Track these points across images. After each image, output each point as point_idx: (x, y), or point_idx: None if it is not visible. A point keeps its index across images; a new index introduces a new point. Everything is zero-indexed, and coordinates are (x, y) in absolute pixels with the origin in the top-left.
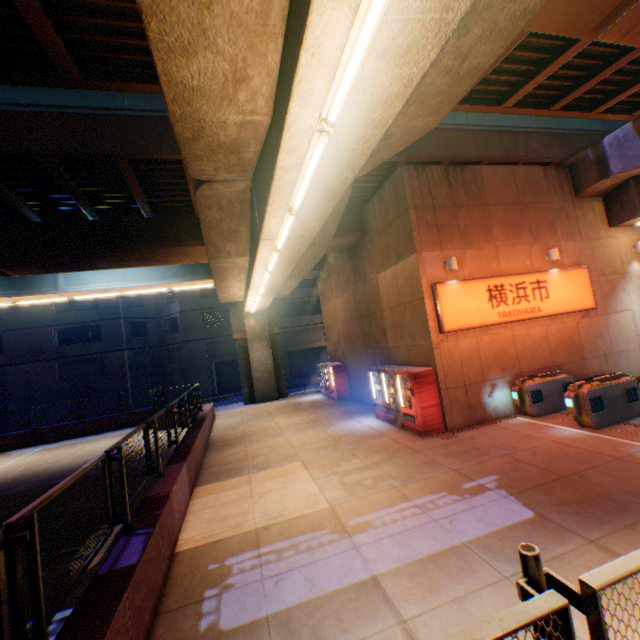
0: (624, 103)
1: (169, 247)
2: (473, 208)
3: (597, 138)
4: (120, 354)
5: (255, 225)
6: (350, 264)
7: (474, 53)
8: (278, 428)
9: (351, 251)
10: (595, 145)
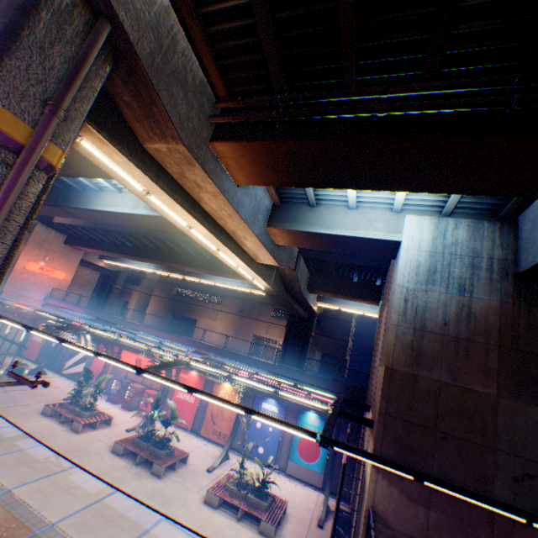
0: None
1: None
2: None
3: None
4: None
5: None
6: None
7: None
8: None
9: None
10: None
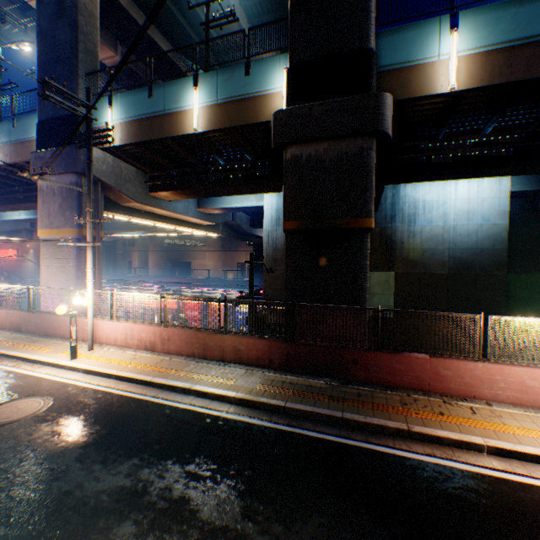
0: None
1: None
2: None
3: None
4: None
5: None
6: None
7: None
8: None
9: None
10: None
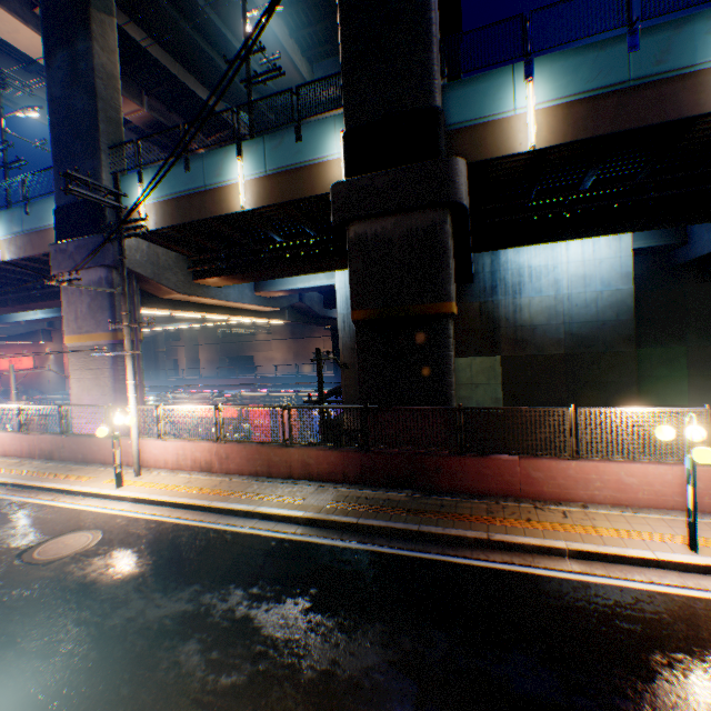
0: None
1: None
2: None
3: None
4: None
5: None
6: None
7: None
8: None
9: None
10: None
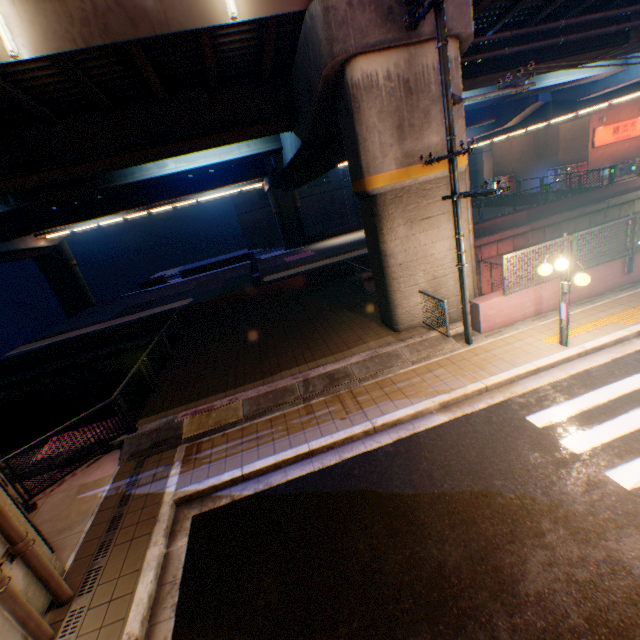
0: None
1: (481, 123)
2: None
3: None
4: (341, 192)
5: (544, 115)
6: None
7: None
8: None
9: None
10: None
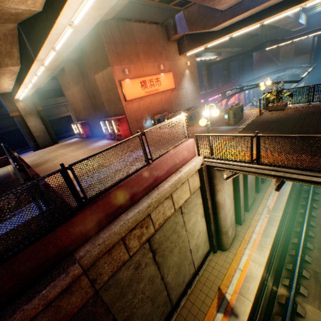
0: (180, 2)
1: None
2: (131, 45)
3: (175, 12)
4: None
5: (27, 51)
6: (78, 69)
7: (120, 0)
8: (63, 154)
9: (77, 62)
10: (175, 16)
